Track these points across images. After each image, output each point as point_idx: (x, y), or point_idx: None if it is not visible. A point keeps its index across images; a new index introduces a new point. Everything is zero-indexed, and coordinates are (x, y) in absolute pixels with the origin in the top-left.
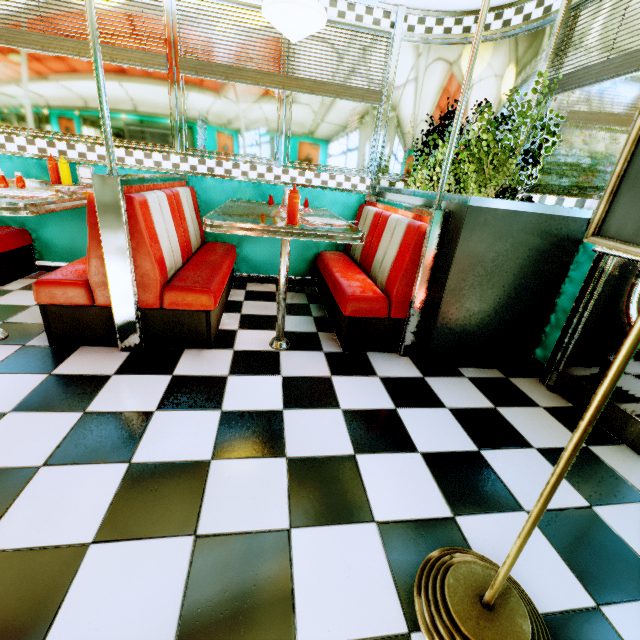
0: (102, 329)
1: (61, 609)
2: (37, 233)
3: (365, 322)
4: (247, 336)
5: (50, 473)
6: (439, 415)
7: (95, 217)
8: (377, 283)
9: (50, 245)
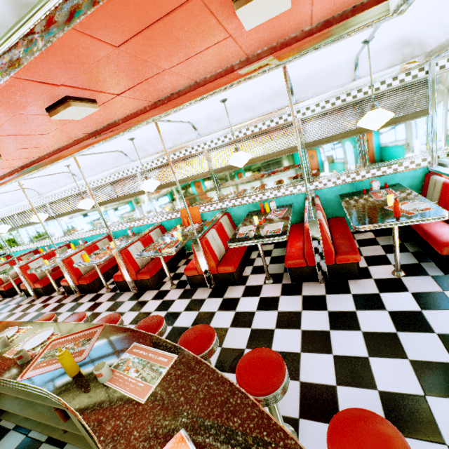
0: (310, 275)
1: (373, 374)
2: None
3: None
4: (375, 270)
5: (334, 333)
6: None
7: (307, 234)
8: None
9: None
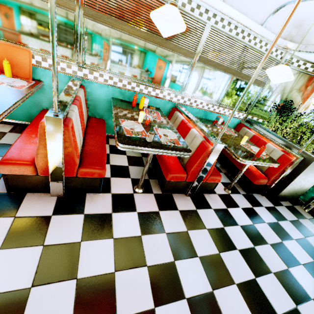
0: (182, 188)
1: (267, 296)
2: (107, 121)
3: (258, 185)
4: None
5: (224, 255)
6: (289, 224)
7: (206, 154)
8: (257, 168)
9: (110, 126)
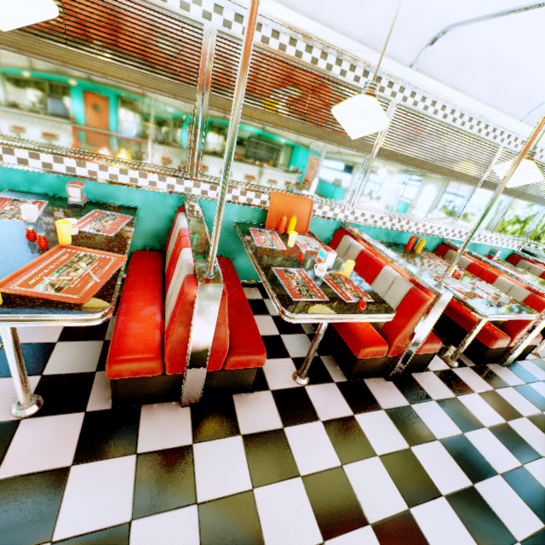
0: (498, 356)
1: None
2: None
3: None
4: None
5: None
6: None
7: (542, 312)
8: None
9: None
